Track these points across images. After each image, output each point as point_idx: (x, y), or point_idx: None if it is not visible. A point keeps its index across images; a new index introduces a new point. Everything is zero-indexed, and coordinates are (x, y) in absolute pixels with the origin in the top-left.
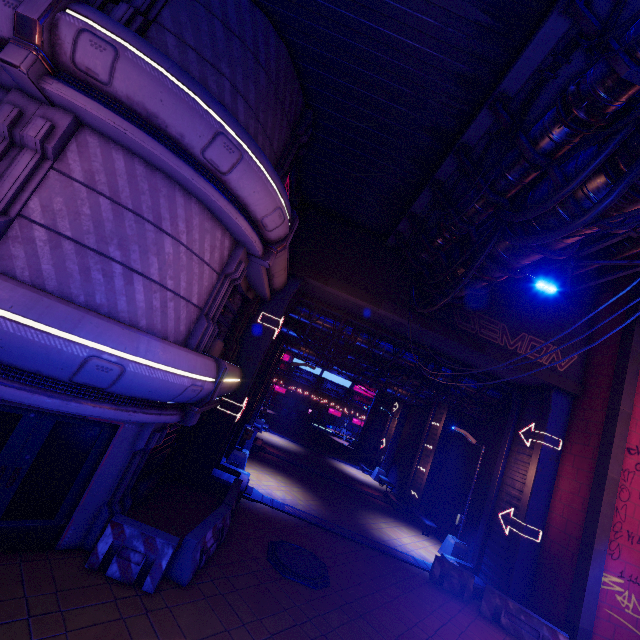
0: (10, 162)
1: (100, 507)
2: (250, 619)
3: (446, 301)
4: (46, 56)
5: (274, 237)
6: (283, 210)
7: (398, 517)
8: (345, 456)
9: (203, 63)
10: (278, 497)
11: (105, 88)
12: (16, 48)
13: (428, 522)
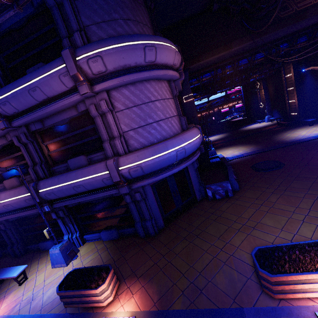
0: (106, 121)
1: (199, 187)
2: (267, 186)
3: (275, 15)
4: (86, 81)
5: (178, 65)
6: (176, 51)
7: (292, 128)
8: (245, 123)
9: (109, 24)
10: (237, 154)
11: (106, 73)
12: (81, 87)
13: (310, 120)
